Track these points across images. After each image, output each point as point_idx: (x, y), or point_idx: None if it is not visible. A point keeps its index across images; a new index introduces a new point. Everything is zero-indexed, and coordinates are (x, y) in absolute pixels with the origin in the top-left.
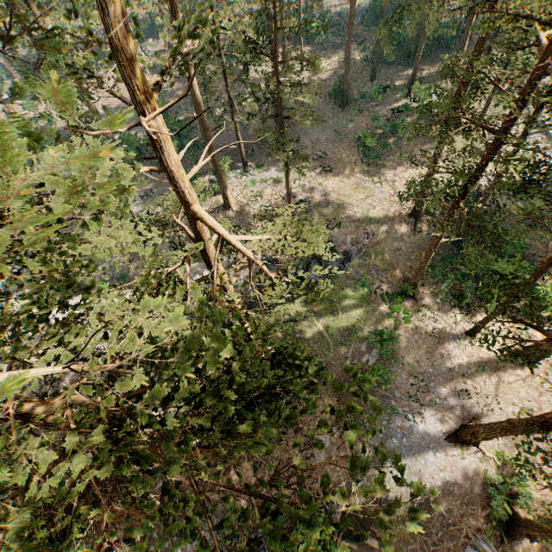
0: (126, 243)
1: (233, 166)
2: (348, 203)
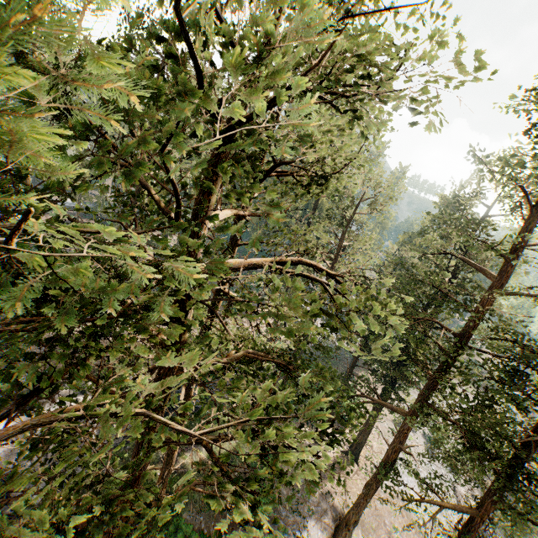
0: None
1: None
2: None
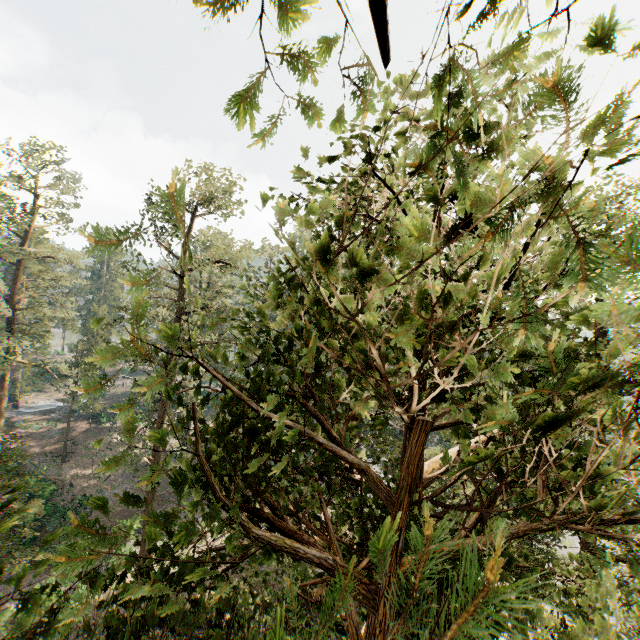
0: None
1: None
2: None
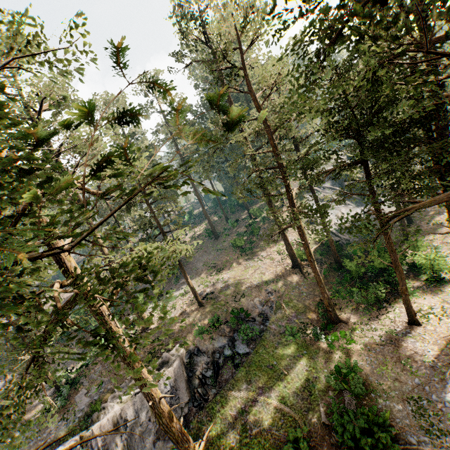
0: (34, 416)
1: (149, 302)
2: (242, 279)
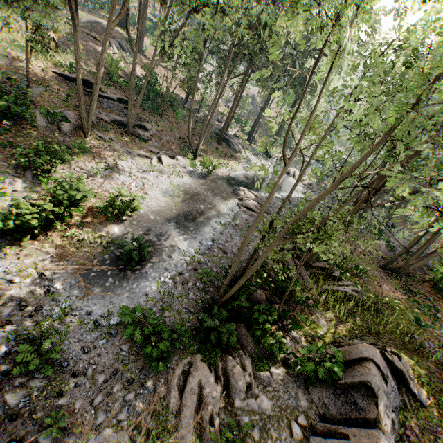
0: None
1: None
2: None
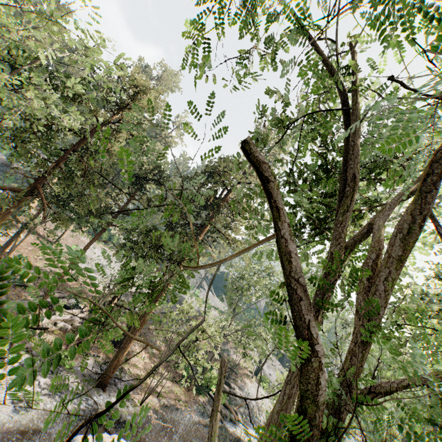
0: None
1: None
2: None
